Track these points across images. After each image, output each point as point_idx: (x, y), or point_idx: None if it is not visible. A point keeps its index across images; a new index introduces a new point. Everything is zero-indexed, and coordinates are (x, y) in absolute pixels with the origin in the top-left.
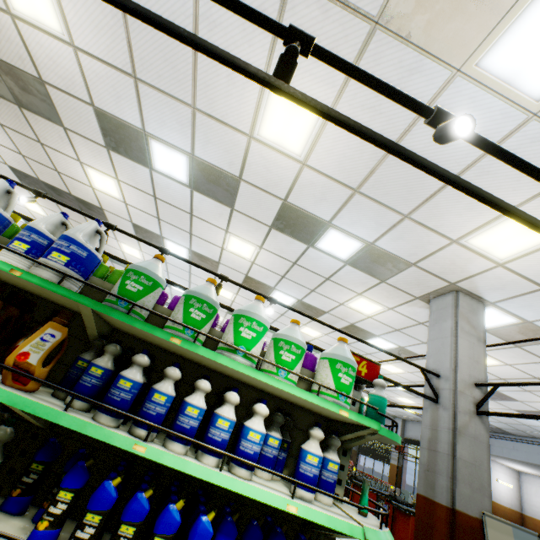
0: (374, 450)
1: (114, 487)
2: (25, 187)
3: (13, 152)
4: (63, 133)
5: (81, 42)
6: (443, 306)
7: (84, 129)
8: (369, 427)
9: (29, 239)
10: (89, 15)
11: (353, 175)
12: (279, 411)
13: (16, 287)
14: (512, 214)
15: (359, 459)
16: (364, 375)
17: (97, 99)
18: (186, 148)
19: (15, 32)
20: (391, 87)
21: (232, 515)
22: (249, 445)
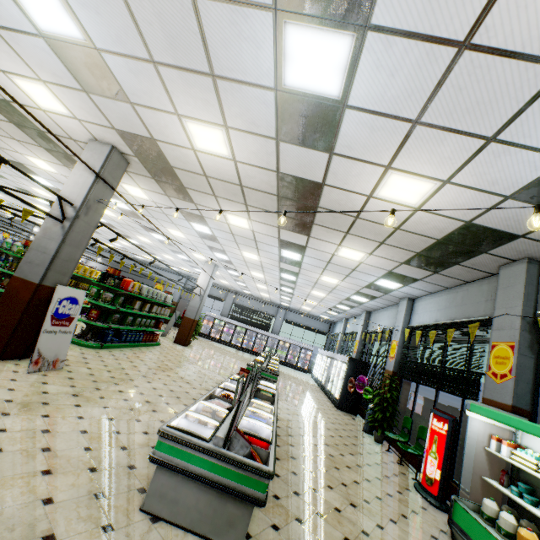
0: None
1: None
2: None
3: None
4: None
5: None
6: None
7: None
8: None
9: None
10: None
11: None
12: None
13: None
14: None
15: None
16: None
17: None
18: None
19: None
20: None
21: None
22: None
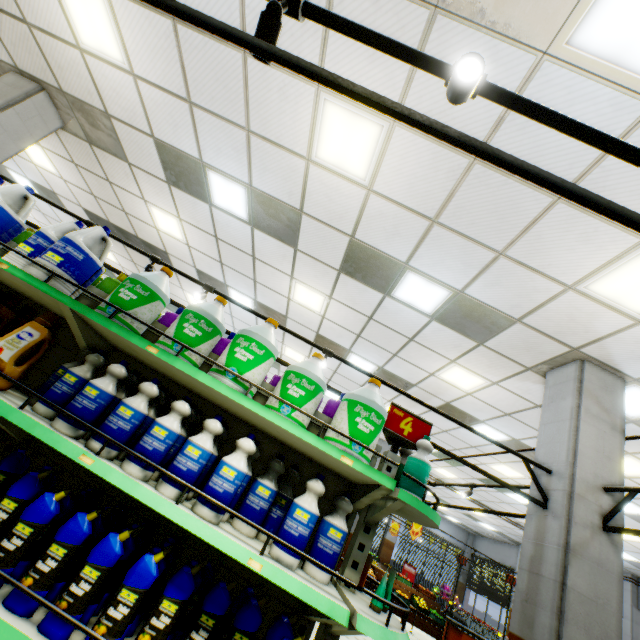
0: (488, 586)
1: (55, 500)
2: (79, 218)
3: (86, 193)
4: (128, 170)
5: (140, 70)
6: (562, 380)
7: (147, 163)
8: (381, 484)
9: (35, 242)
10: (146, 40)
11: (429, 200)
12: (279, 457)
13: (25, 296)
14: (542, 181)
15: (467, 596)
16: (406, 435)
17: (157, 130)
18: (244, 178)
19: (84, 67)
20: (397, 42)
21: (192, 567)
22: (219, 482)
